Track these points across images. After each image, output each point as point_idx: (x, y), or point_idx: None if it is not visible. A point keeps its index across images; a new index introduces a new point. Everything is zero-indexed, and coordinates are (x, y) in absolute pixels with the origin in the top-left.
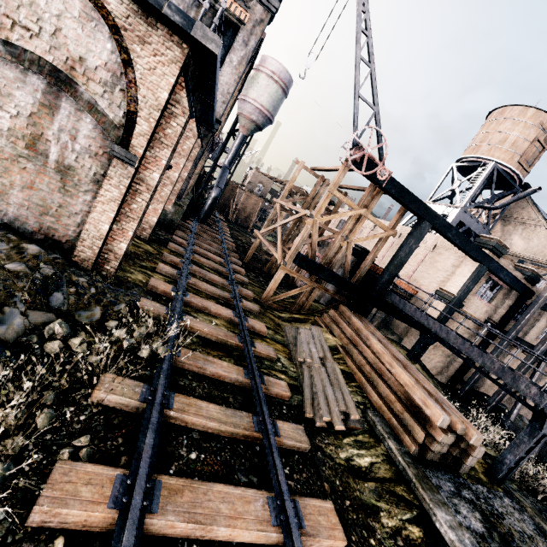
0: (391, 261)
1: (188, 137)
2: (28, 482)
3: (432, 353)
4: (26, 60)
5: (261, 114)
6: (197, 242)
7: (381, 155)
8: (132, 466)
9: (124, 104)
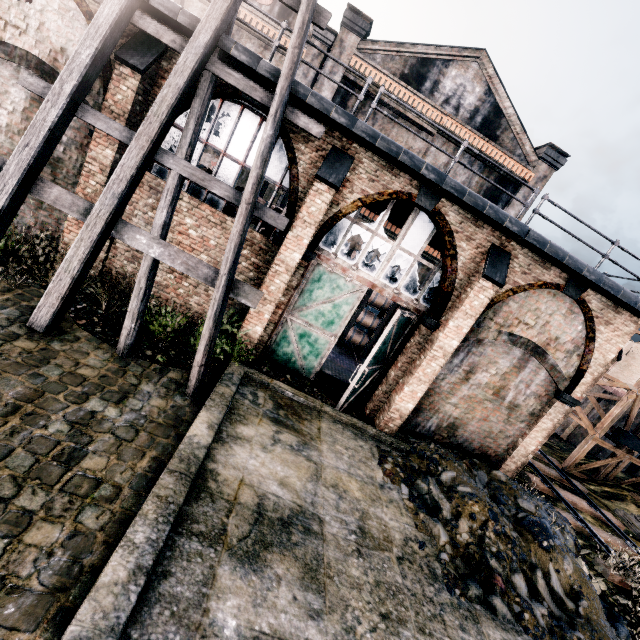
0: None
1: None
2: None
3: None
4: (519, 342)
5: None
6: None
7: None
8: None
9: (576, 363)
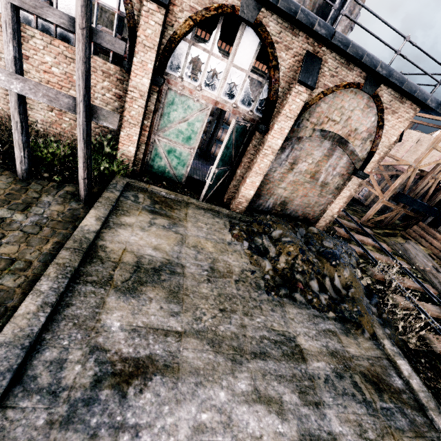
0: None
1: None
2: (418, 339)
3: None
4: (328, 136)
5: None
6: None
7: None
8: (440, 334)
9: (368, 148)
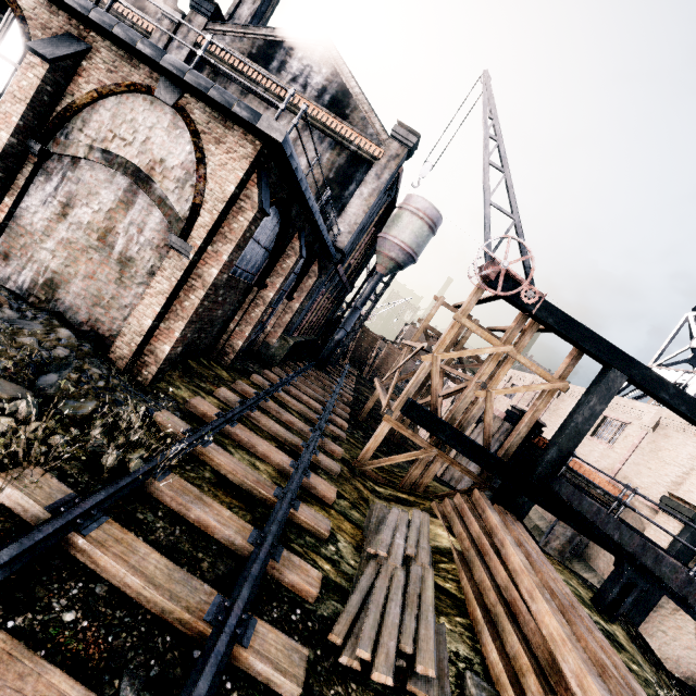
0: (560, 429)
1: (289, 255)
2: None
3: (670, 624)
4: (117, 163)
5: (401, 251)
6: (295, 383)
7: (528, 273)
8: None
9: (192, 198)
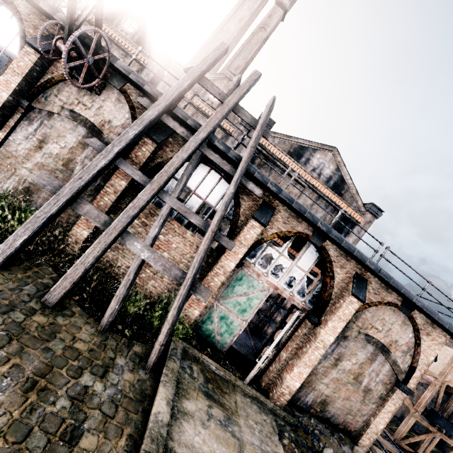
0: None
1: None
2: None
3: None
4: (372, 341)
5: None
6: None
7: None
8: None
9: (409, 361)
